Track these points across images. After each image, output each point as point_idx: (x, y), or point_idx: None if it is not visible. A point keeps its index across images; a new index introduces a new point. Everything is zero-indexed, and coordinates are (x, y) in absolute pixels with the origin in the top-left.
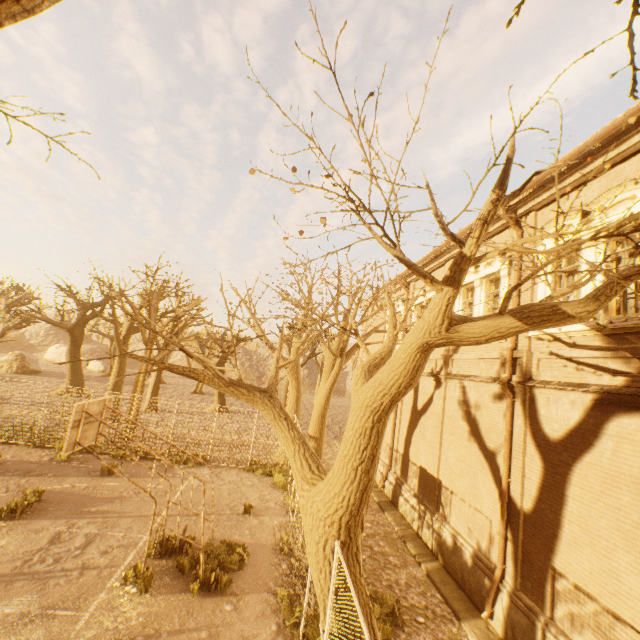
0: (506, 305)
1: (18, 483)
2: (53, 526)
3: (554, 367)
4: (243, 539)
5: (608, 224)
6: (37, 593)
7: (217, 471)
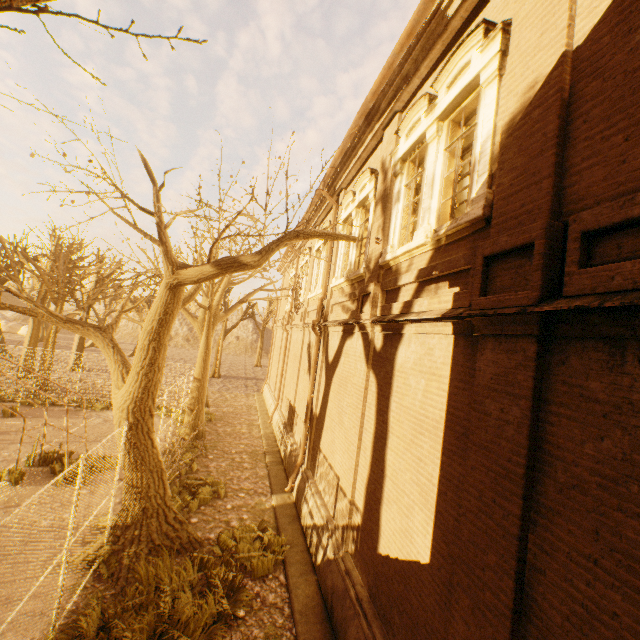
0: (209, 257)
1: None
2: None
3: (336, 311)
4: None
5: (358, 203)
6: None
7: None
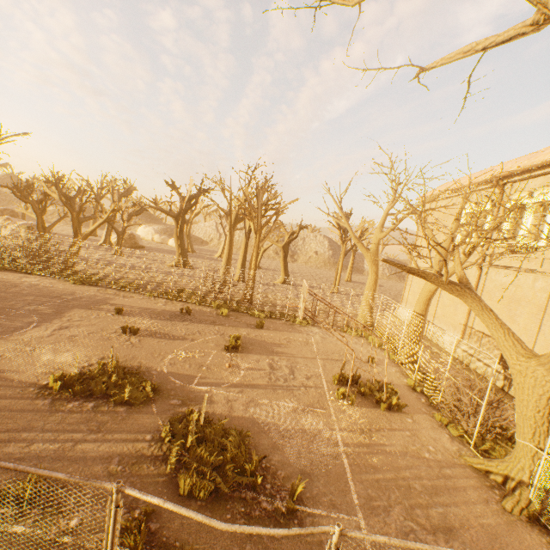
0: None
1: (215, 329)
2: (262, 359)
3: None
4: (382, 379)
5: None
6: (294, 397)
7: (324, 331)
